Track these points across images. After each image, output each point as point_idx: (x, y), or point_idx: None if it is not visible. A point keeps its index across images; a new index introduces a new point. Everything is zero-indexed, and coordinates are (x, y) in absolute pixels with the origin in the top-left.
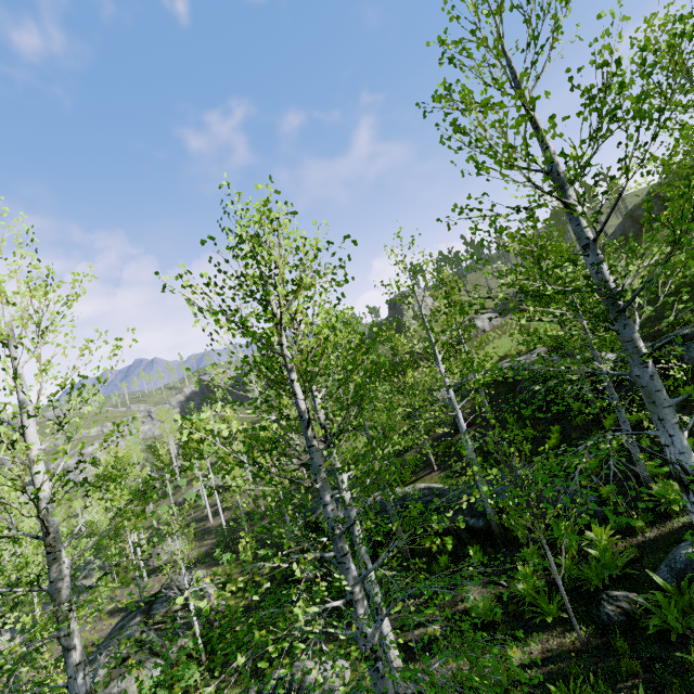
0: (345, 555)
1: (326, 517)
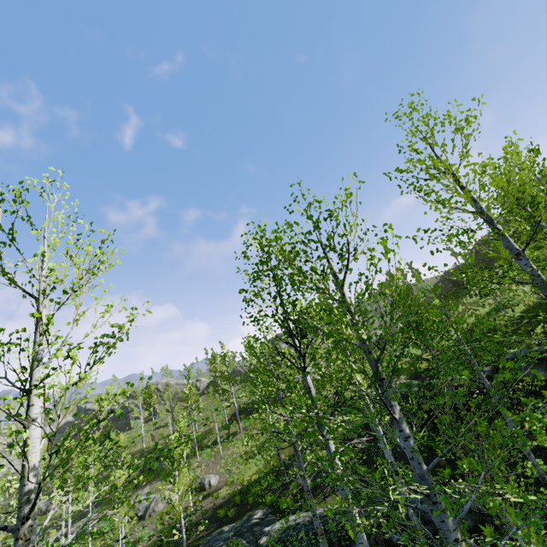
0: (437, 494)
1: (410, 451)
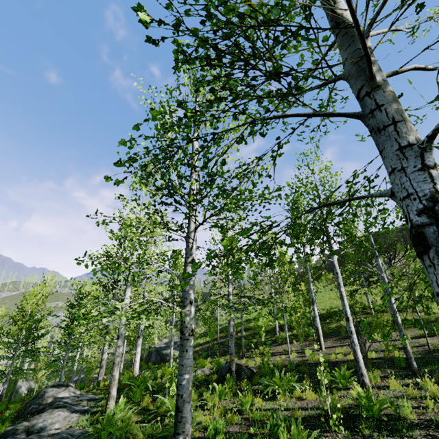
0: None
1: None
